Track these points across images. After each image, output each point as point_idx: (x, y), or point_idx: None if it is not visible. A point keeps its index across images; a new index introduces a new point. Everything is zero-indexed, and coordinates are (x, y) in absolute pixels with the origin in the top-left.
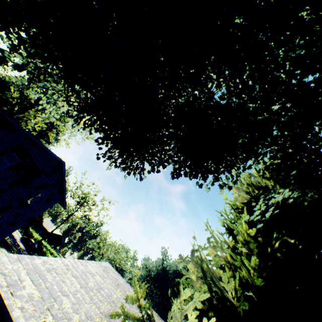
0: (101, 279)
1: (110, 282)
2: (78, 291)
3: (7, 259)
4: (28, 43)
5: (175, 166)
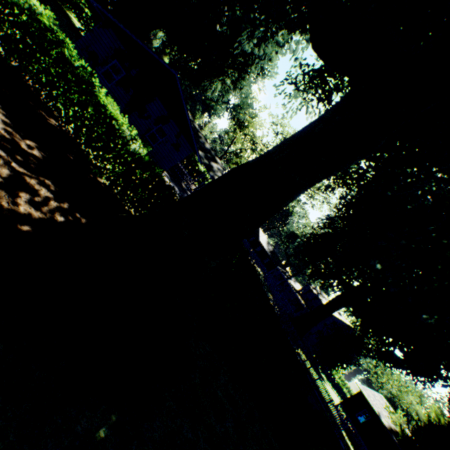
0: (379, 398)
1: (382, 401)
2: (373, 397)
3: (358, 383)
4: (339, 288)
5: (406, 371)
